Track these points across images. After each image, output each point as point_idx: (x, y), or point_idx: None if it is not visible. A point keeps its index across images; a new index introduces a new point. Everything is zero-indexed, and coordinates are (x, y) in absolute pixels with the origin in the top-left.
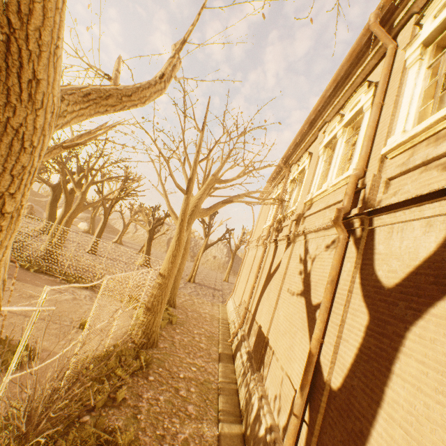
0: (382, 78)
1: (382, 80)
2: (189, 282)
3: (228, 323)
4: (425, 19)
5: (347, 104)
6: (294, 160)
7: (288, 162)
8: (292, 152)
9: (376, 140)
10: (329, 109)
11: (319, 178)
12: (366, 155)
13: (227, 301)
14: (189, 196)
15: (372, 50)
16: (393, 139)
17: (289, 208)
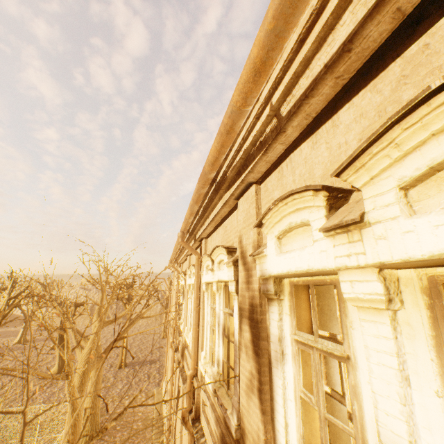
0: (195, 285)
1: (195, 286)
2: (121, 368)
3: (162, 423)
4: (203, 263)
5: (190, 267)
6: (180, 262)
7: (177, 261)
8: (176, 257)
9: (199, 341)
10: (186, 250)
11: (190, 315)
12: (195, 354)
13: (162, 385)
14: (71, 379)
15: (192, 239)
16: (202, 357)
17: (182, 318)
